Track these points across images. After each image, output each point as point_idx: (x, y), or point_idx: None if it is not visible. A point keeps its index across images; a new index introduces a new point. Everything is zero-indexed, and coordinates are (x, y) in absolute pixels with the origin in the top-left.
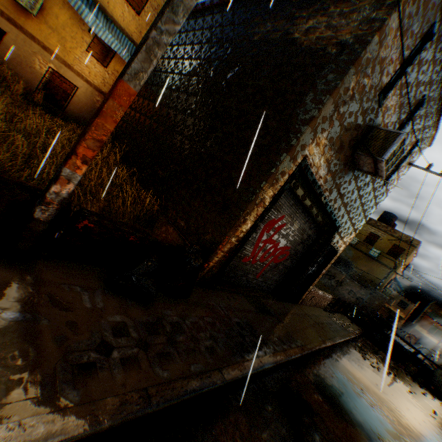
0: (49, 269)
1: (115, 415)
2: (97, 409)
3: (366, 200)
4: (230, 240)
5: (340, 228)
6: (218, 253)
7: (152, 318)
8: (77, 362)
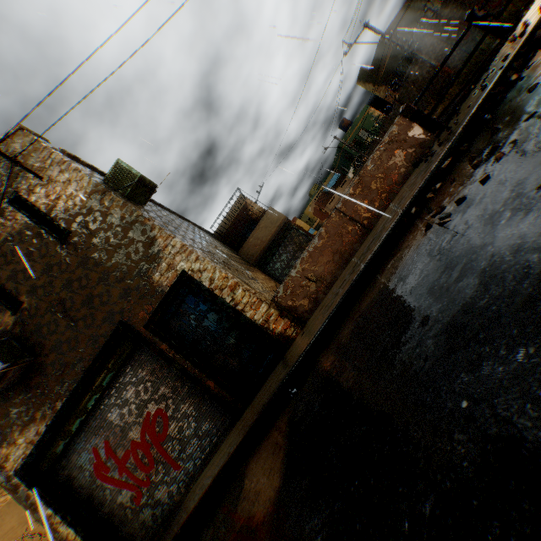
0: None
1: None
2: None
3: (90, 270)
4: None
5: (127, 315)
6: None
7: None
8: None
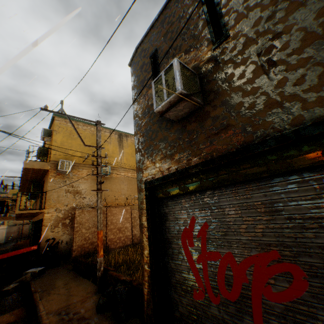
0: (98, 295)
1: (43, 322)
2: (46, 319)
3: None
4: (144, 268)
5: None
6: (144, 282)
7: (88, 316)
8: (61, 311)
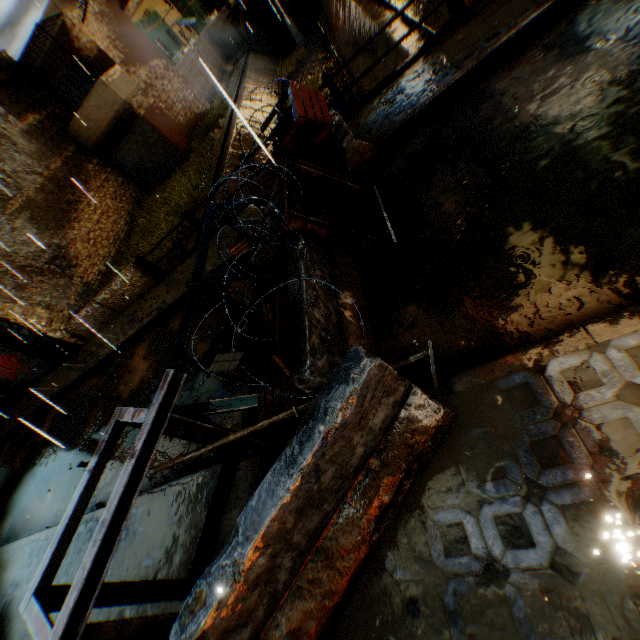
0: None
1: None
2: None
3: None
4: None
5: None
6: None
7: None
8: None
